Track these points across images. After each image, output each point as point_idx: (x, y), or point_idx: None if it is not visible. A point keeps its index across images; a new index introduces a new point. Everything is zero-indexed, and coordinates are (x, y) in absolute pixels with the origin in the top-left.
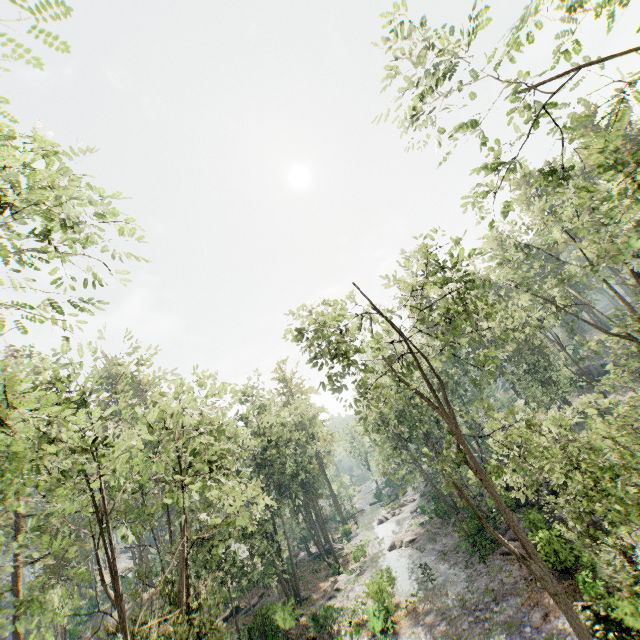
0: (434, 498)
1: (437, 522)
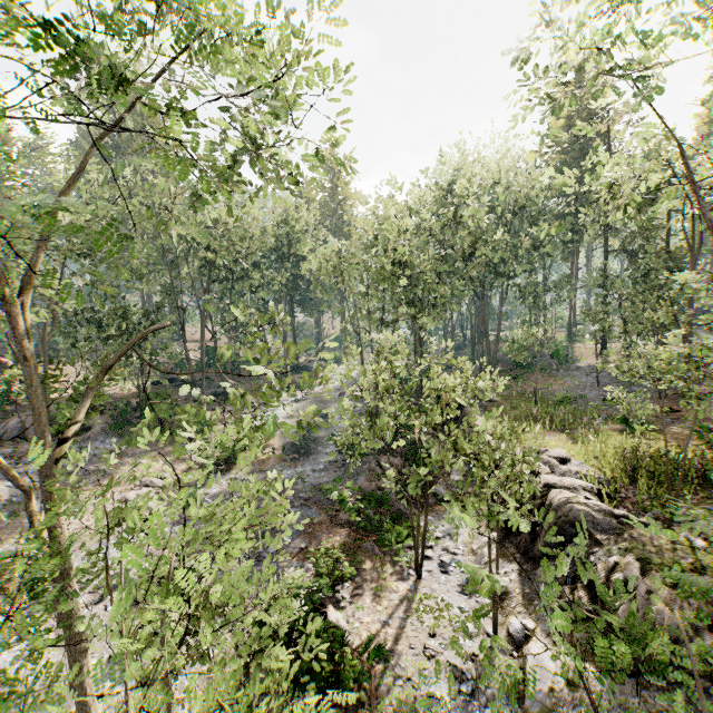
0: None
1: None
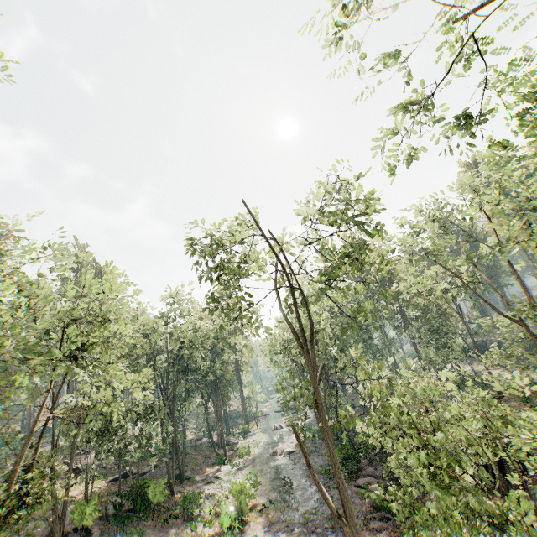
0: None
1: (317, 442)
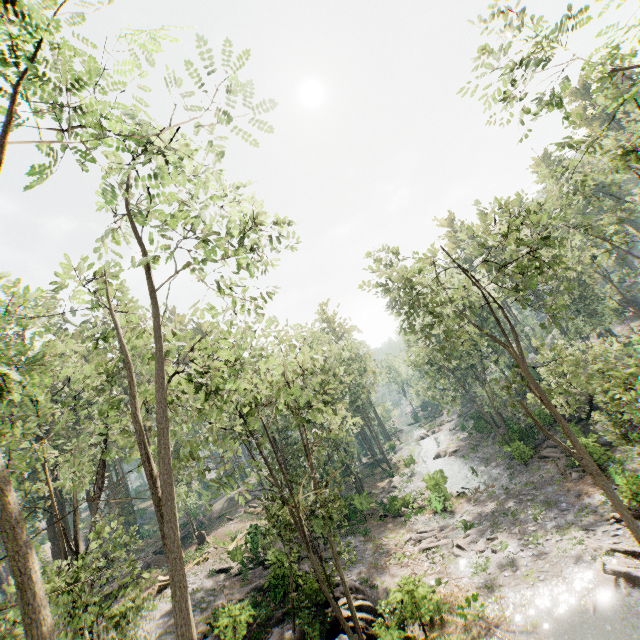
0: (471, 418)
1: (477, 437)
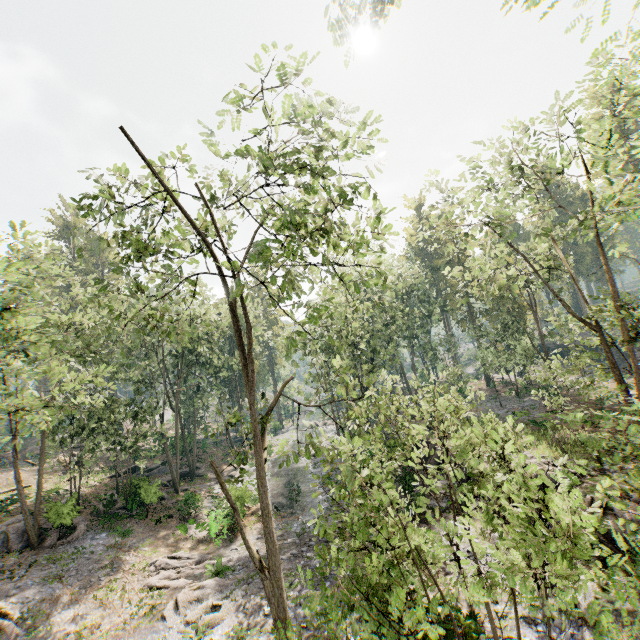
0: None
1: None
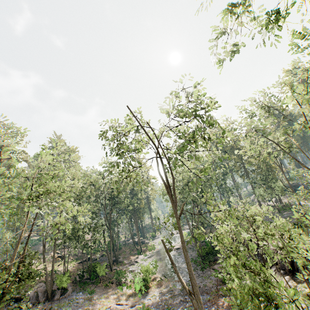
0: None
1: (193, 243)
